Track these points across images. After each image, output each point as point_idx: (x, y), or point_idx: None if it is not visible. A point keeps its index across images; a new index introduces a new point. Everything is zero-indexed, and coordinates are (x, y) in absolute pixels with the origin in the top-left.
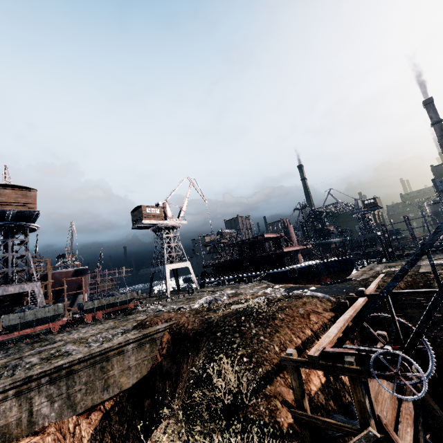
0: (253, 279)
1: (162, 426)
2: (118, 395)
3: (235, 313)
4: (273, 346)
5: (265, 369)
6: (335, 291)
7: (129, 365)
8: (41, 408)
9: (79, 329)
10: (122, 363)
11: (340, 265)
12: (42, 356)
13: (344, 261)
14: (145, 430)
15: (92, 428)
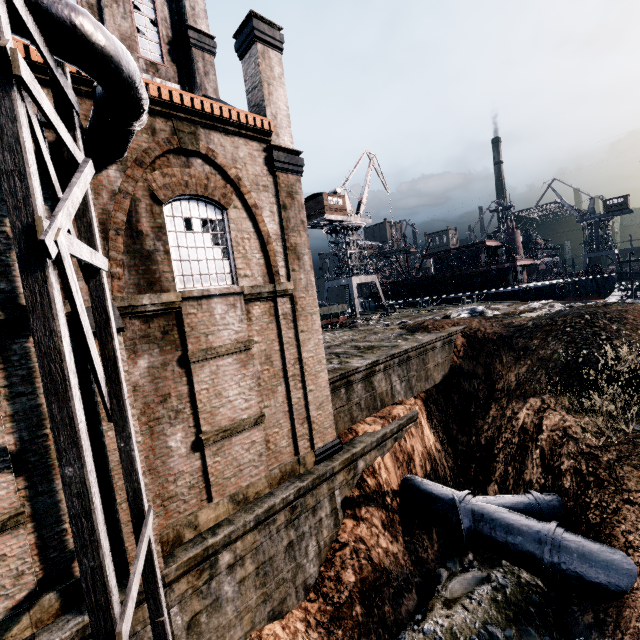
0: (475, 299)
1: (534, 400)
2: (426, 389)
3: (562, 315)
4: None
5: None
6: None
7: (438, 362)
8: (395, 385)
9: None
10: (434, 359)
11: (596, 285)
12: (345, 348)
13: (603, 281)
14: (460, 419)
15: (423, 410)
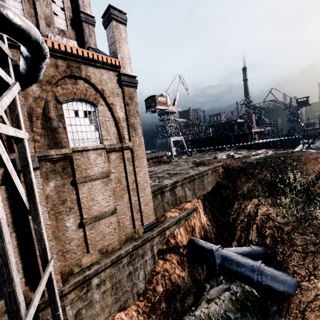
0: (231, 149)
1: (255, 200)
2: (204, 194)
3: (270, 157)
4: (309, 170)
5: (311, 178)
6: (319, 150)
7: (209, 181)
8: (187, 193)
9: (150, 168)
10: (207, 179)
11: (291, 142)
12: (163, 174)
13: (294, 139)
14: (220, 209)
15: (201, 205)
